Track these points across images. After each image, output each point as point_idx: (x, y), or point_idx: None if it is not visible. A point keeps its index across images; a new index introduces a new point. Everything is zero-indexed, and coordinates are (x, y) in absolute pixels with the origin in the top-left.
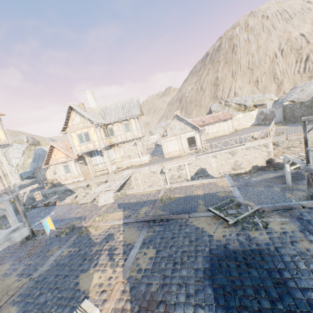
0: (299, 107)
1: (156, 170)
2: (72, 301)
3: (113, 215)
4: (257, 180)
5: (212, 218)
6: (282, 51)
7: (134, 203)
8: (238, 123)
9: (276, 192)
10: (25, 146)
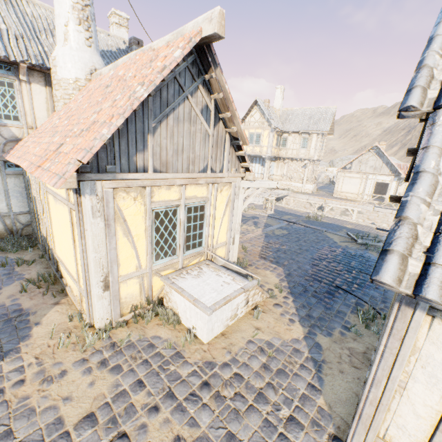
0: None
1: (314, 203)
2: None
3: (260, 210)
4: None
5: (345, 238)
6: None
7: (280, 211)
8: None
9: None
10: None
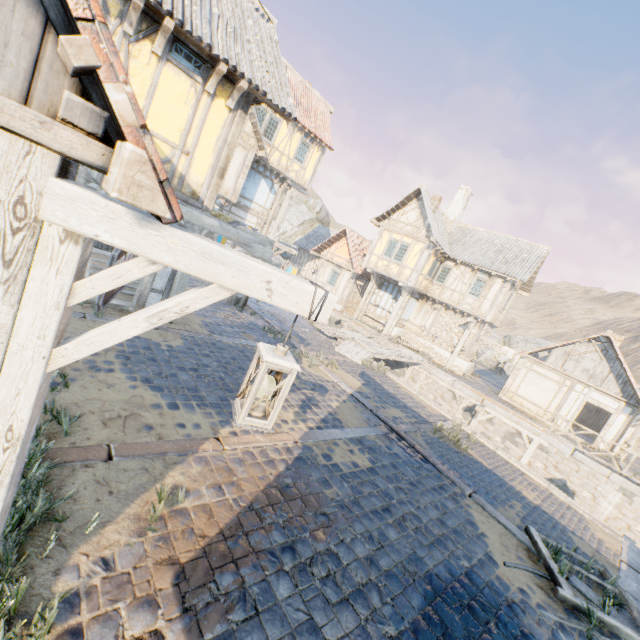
0: None
1: (462, 396)
2: (229, 392)
3: (345, 374)
4: None
5: (521, 546)
6: None
7: (387, 392)
8: None
9: None
10: (310, 217)
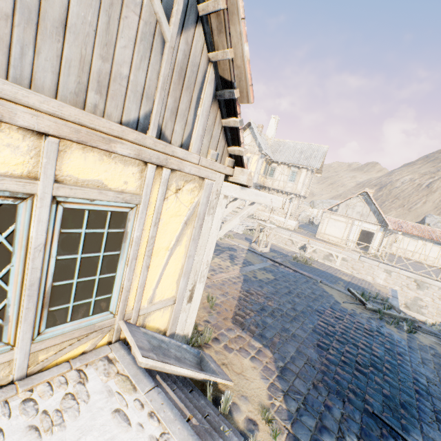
0: None
1: (297, 241)
2: None
3: (238, 240)
4: None
5: (347, 296)
6: None
7: None
8: None
9: None
10: None
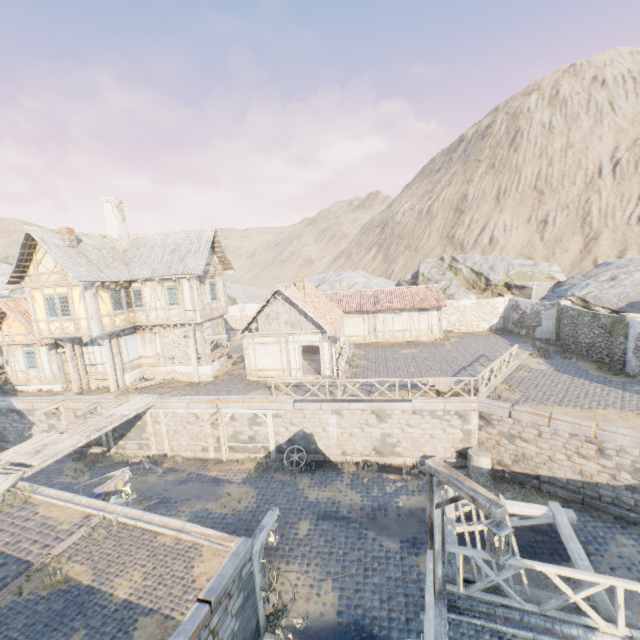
0: (589, 323)
1: (202, 412)
2: None
3: None
4: (406, 509)
5: None
6: (617, 164)
7: None
8: (460, 319)
9: (414, 576)
10: None
